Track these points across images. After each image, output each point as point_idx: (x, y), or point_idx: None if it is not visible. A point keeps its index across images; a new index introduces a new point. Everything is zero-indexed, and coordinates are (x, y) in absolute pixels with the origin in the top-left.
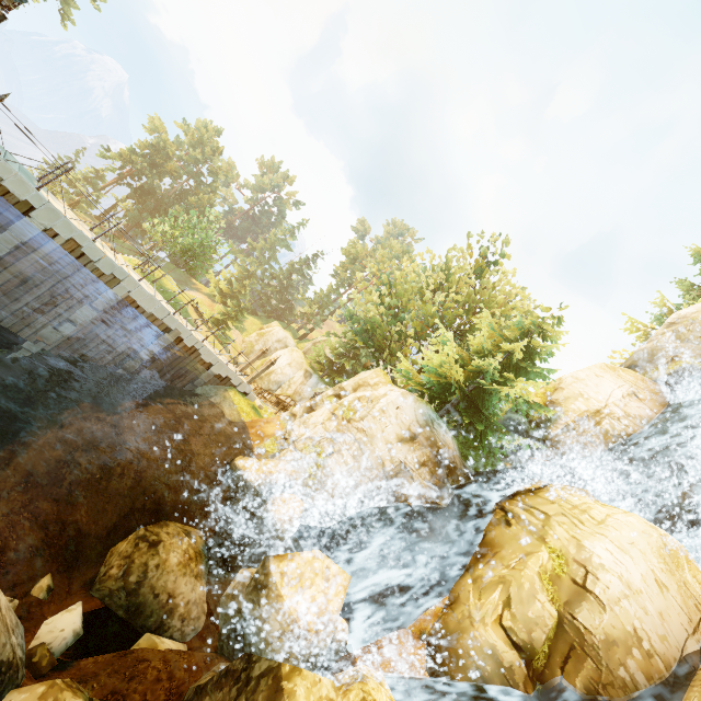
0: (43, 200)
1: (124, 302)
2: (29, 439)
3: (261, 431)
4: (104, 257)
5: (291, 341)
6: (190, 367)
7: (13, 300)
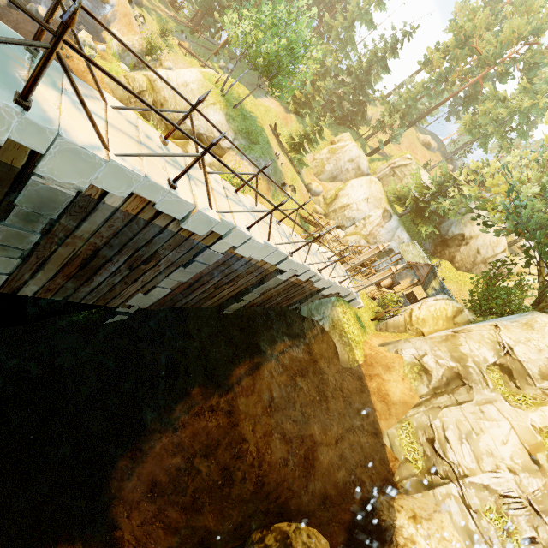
0: (45, 132)
1: (226, 254)
2: (145, 445)
3: (383, 388)
4: (193, 213)
5: (364, 160)
6: (298, 292)
7: (84, 281)
